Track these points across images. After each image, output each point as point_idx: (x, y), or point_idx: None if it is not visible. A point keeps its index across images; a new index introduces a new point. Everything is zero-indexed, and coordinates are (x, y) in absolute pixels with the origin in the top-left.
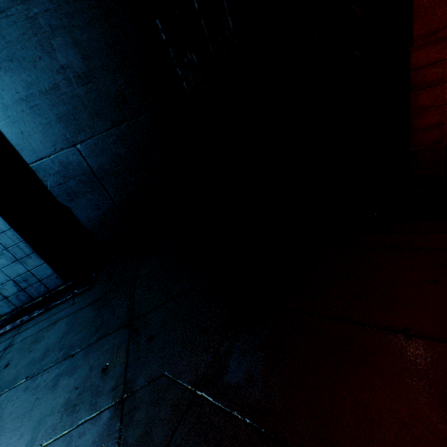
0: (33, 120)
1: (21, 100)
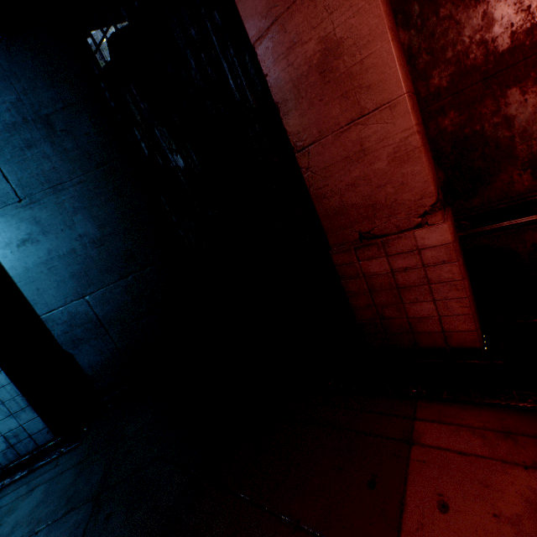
0: (49, 278)
1: (41, 263)
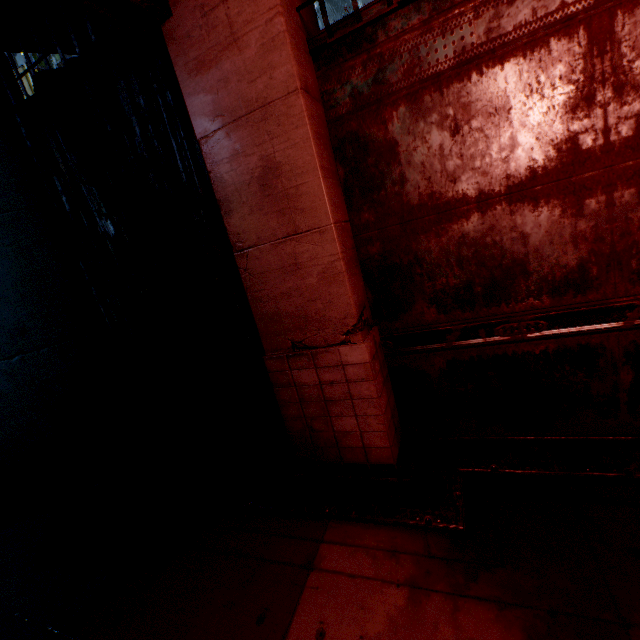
0: None
1: None
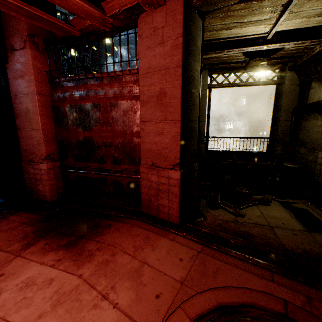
0: None
1: None
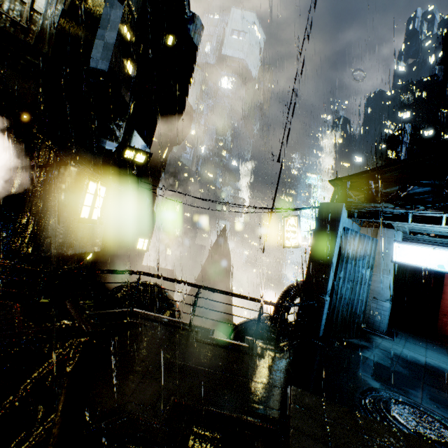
0: None
1: None
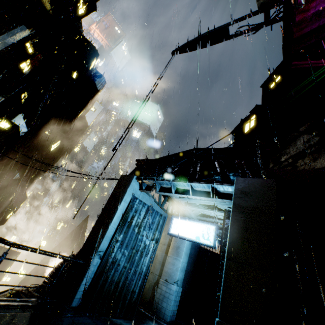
0: None
1: None
